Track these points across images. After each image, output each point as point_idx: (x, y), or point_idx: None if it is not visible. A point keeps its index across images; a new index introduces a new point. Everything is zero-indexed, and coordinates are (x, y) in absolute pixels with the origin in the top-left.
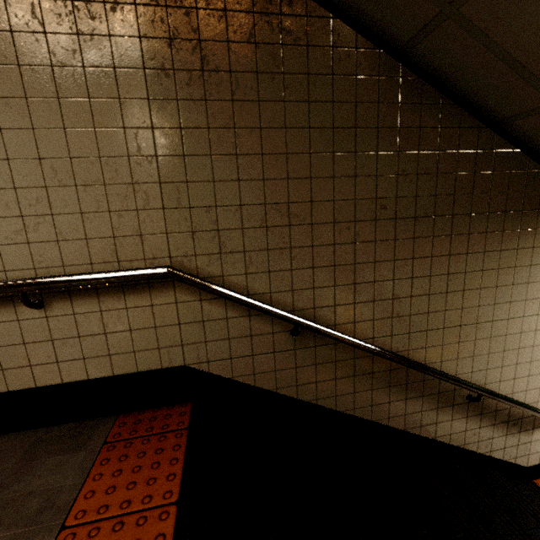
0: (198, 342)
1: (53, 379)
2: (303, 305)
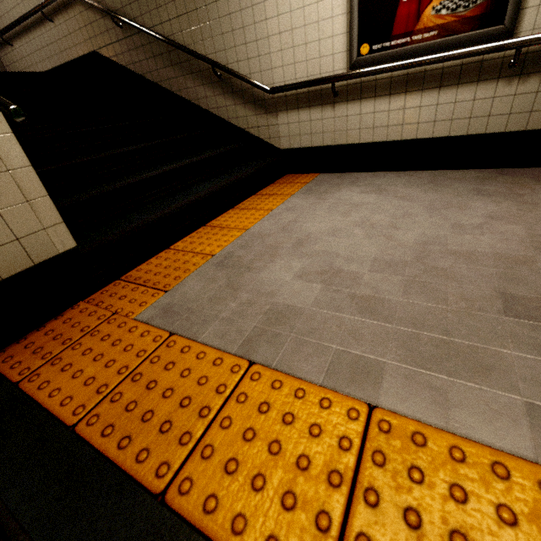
0: (94, 37)
1: (67, 59)
2: (118, 6)
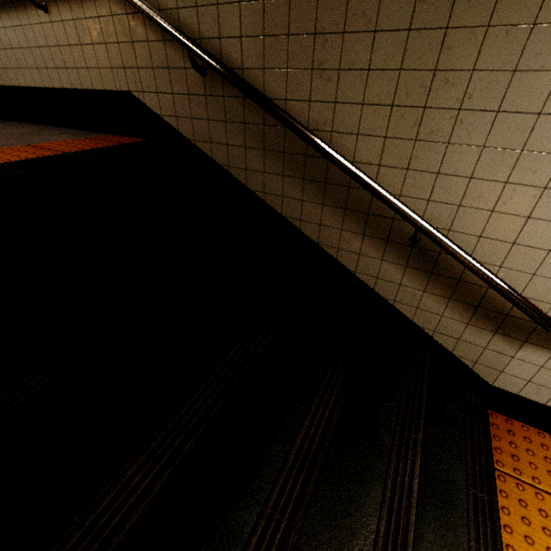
0: (133, 68)
1: (68, 84)
2: (208, 31)
